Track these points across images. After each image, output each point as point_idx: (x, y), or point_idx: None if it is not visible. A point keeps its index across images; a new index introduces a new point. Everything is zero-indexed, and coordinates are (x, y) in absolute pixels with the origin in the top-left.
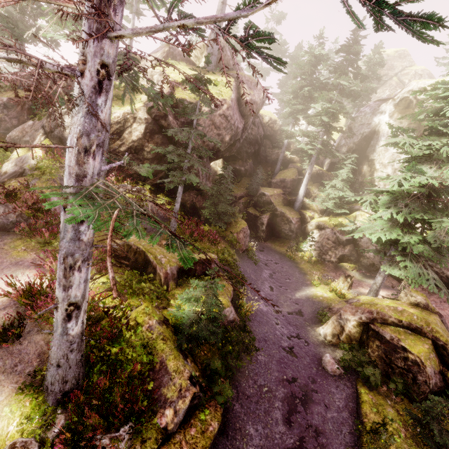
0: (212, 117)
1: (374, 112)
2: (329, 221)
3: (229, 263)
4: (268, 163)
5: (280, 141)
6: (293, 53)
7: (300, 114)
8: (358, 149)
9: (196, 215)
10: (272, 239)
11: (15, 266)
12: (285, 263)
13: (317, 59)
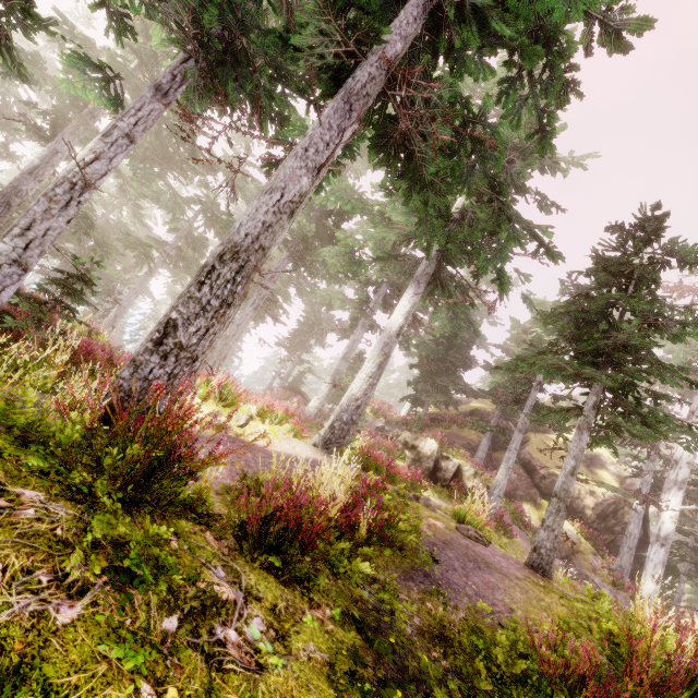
0: None
1: None
2: None
3: None
4: None
5: None
6: None
7: None
8: None
9: None
10: None
11: None
12: None
13: None
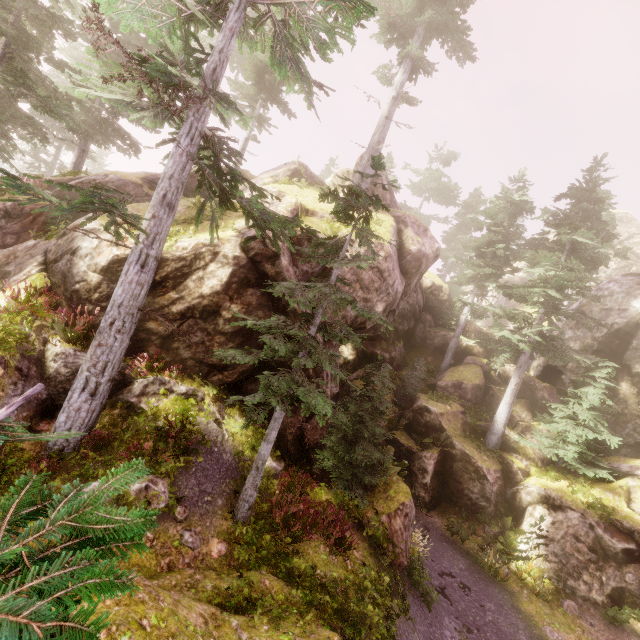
0: (357, 269)
1: (632, 292)
2: (571, 492)
3: (378, 636)
4: (427, 349)
5: (449, 317)
6: (468, 200)
7: (490, 281)
8: (603, 349)
9: (302, 458)
10: (443, 507)
11: None
12: (485, 589)
13: (518, 207)
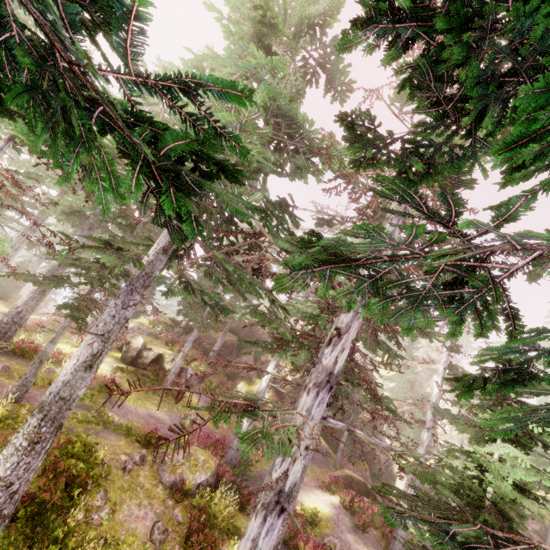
0: None
1: (429, 379)
2: None
3: None
4: None
5: None
6: None
7: None
8: (420, 403)
9: (336, 450)
10: None
11: (305, 485)
12: None
13: None
